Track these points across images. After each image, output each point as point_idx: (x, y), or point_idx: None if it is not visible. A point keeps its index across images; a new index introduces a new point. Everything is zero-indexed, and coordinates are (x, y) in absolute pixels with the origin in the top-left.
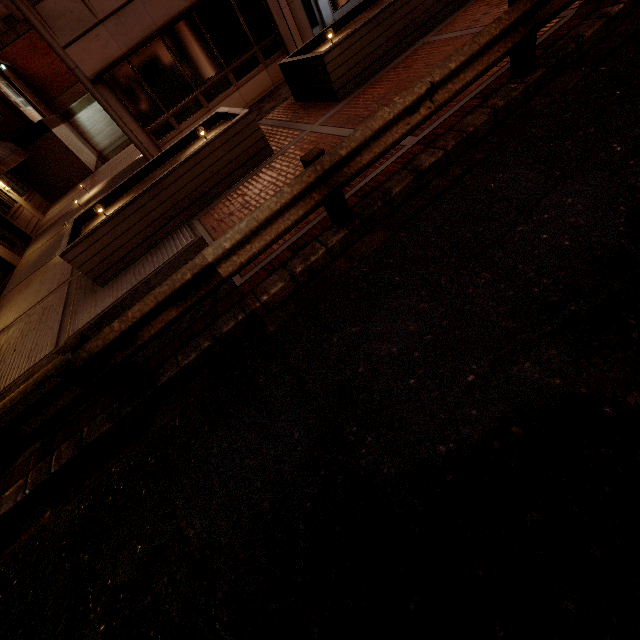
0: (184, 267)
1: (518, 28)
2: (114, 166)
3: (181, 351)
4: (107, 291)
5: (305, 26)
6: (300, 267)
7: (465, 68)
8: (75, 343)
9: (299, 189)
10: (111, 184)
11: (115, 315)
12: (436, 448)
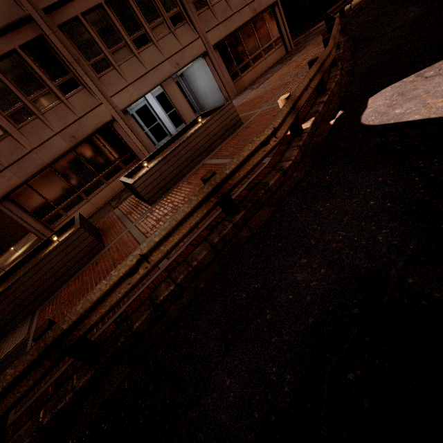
0: None
1: (210, 199)
2: None
3: None
4: None
5: (150, 145)
6: (47, 417)
7: (172, 233)
8: None
9: (22, 368)
10: (31, 246)
11: None
12: None
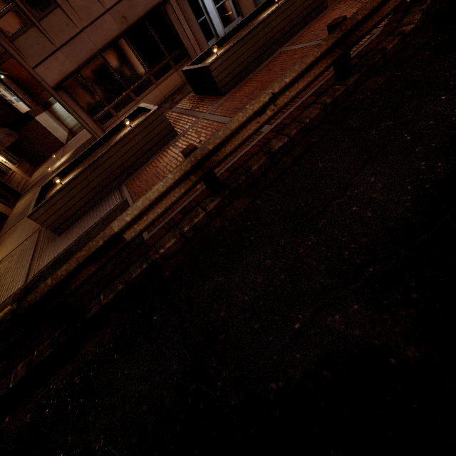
0: (97, 236)
1: (335, 49)
2: (78, 140)
3: (103, 292)
4: (62, 239)
5: (202, 40)
6: (187, 227)
7: (298, 80)
8: (20, 296)
9: (179, 175)
10: (74, 154)
11: (65, 259)
12: (269, 385)
